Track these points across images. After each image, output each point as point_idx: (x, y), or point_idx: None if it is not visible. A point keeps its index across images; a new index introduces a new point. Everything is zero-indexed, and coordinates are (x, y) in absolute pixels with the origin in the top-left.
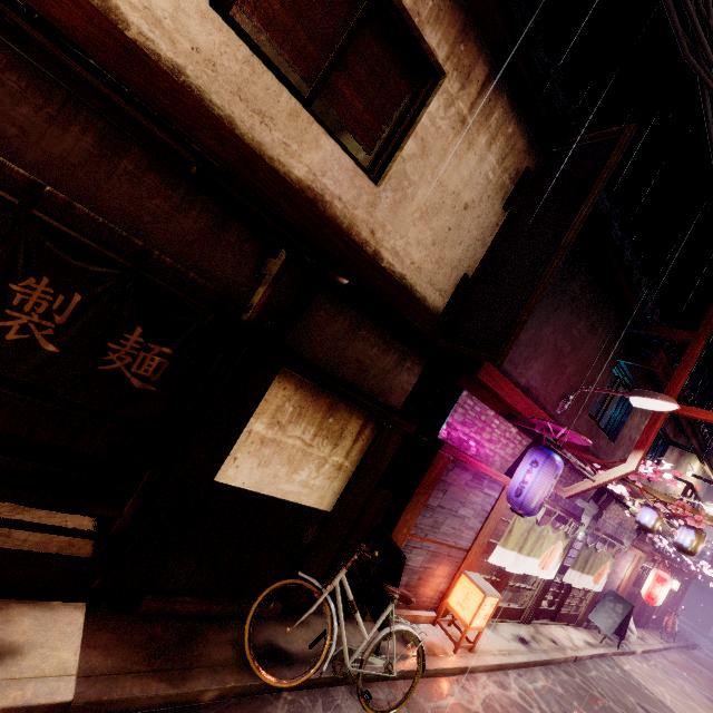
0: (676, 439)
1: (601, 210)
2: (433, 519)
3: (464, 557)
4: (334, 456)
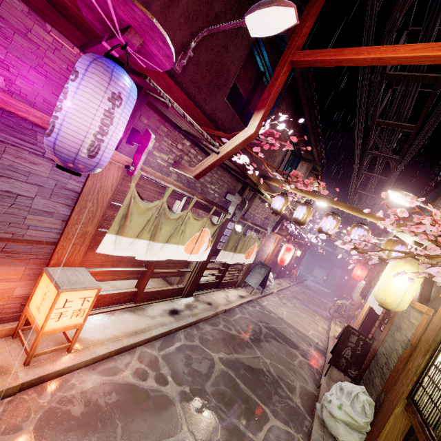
0: (305, 157)
1: None
2: None
3: (52, 252)
4: None
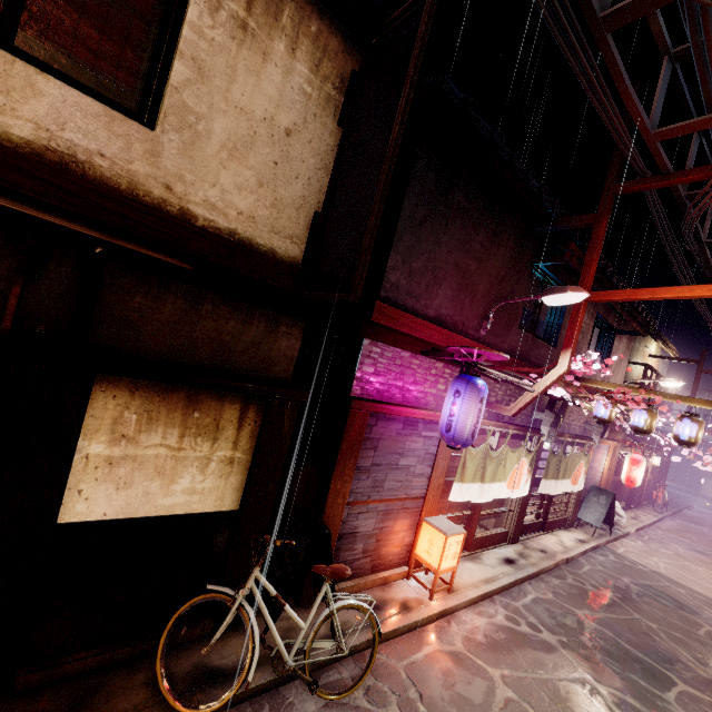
0: (621, 327)
1: (455, 102)
2: (372, 479)
3: (422, 505)
4: (218, 451)
